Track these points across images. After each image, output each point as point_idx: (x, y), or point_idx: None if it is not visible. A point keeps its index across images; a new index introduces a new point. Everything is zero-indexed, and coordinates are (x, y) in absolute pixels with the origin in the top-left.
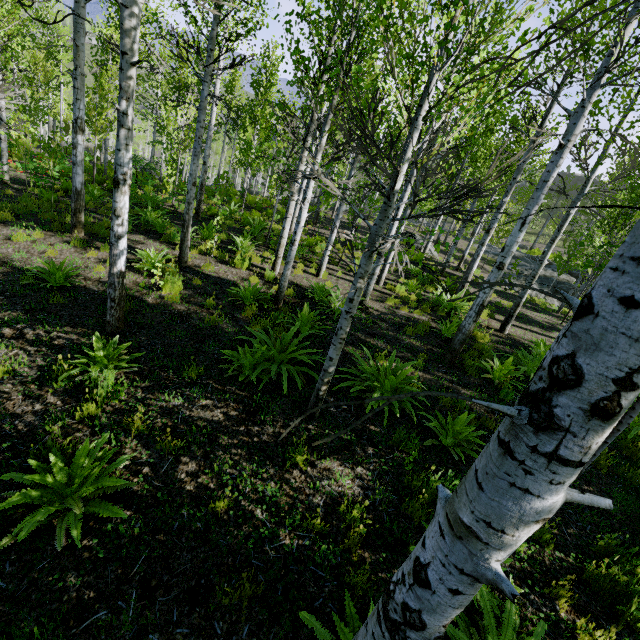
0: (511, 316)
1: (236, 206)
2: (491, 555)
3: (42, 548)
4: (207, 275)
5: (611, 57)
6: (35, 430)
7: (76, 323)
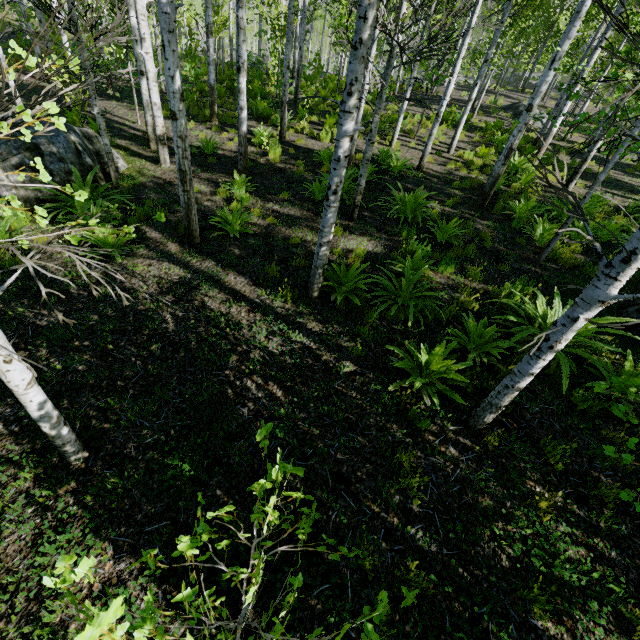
0: (576, 173)
1: (330, 90)
2: (339, 151)
3: (225, 242)
4: (299, 147)
5: None
6: (214, 211)
7: (223, 172)
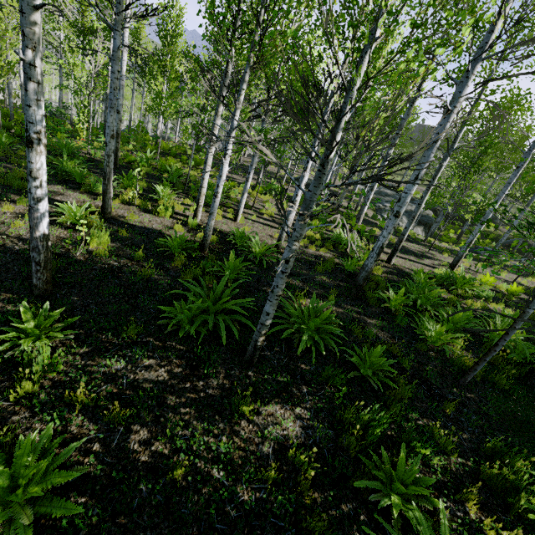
0: (396, 250)
1: (152, 153)
2: None
3: None
4: (132, 225)
5: (491, 34)
6: None
7: None
